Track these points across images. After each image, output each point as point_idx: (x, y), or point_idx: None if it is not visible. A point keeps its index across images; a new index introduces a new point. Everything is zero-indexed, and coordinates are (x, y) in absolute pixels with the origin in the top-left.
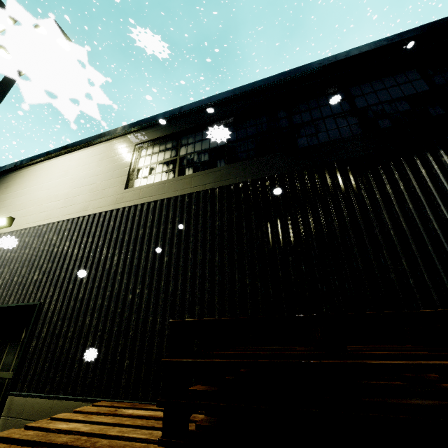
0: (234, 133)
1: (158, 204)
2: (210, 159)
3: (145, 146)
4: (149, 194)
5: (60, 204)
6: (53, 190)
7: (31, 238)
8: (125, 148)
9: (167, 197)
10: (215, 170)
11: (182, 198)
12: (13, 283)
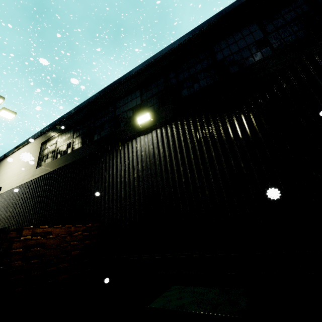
0: (75, 133)
1: (45, 175)
2: (66, 149)
3: (46, 142)
4: (43, 171)
5: (16, 178)
6: (14, 170)
7: (7, 196)
8: (38, 145)
9: (48, 172)
10: (64, 156)
11: (52, 172)
12: (1, 218)
